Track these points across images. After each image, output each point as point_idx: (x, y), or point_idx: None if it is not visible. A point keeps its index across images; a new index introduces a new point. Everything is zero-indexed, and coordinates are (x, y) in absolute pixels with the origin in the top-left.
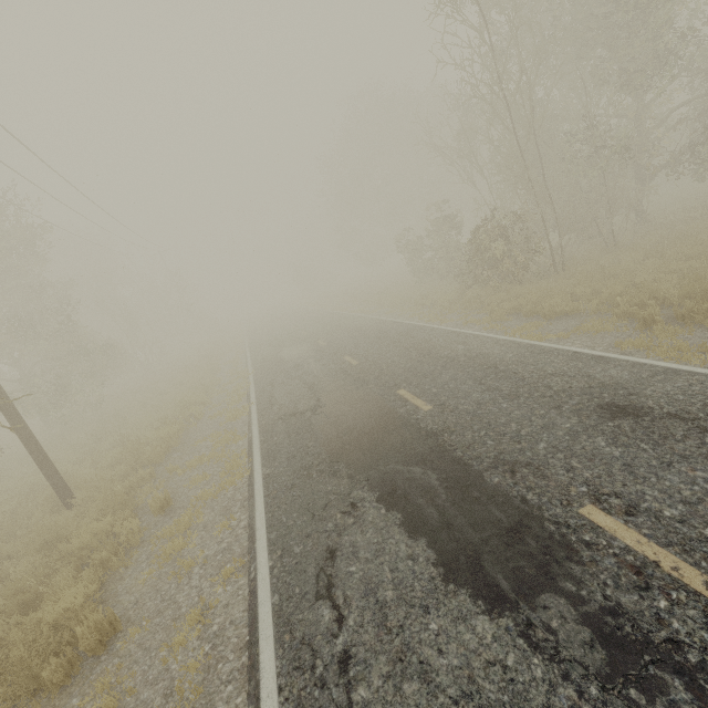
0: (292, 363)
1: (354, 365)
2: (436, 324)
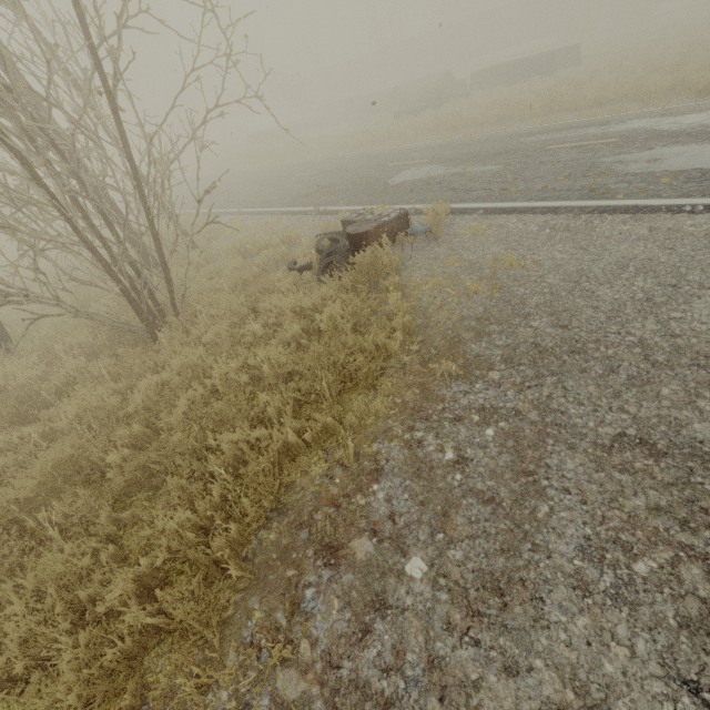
0: None
1: None
2: None
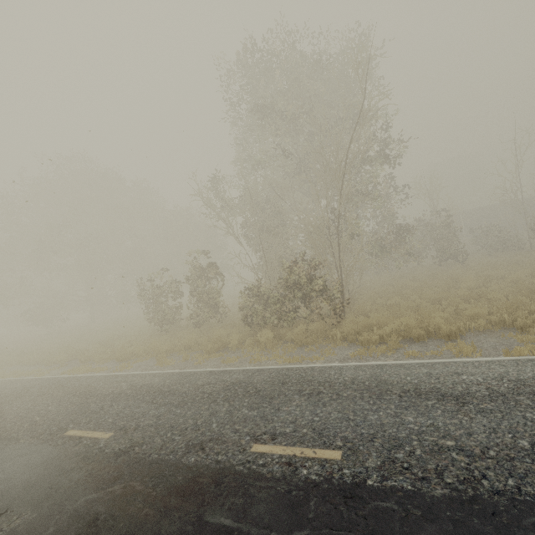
0: (46, 521)
1: (346, 460)
2: (306, 364)
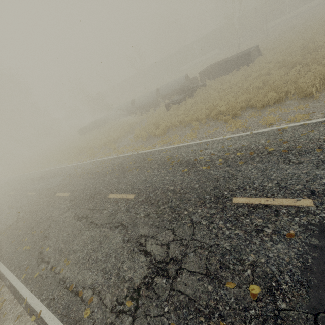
0: None
1: None
2: None
